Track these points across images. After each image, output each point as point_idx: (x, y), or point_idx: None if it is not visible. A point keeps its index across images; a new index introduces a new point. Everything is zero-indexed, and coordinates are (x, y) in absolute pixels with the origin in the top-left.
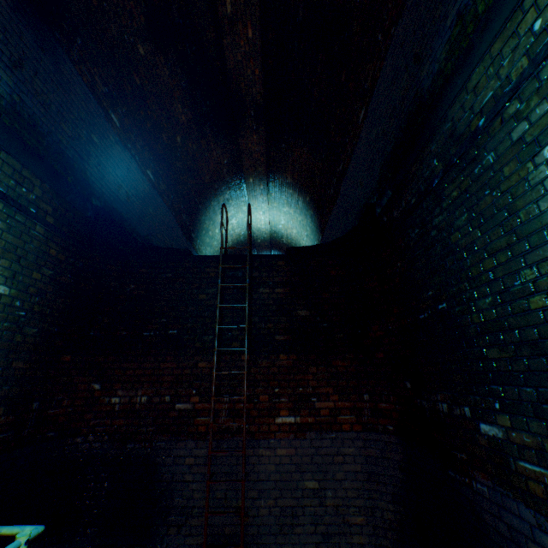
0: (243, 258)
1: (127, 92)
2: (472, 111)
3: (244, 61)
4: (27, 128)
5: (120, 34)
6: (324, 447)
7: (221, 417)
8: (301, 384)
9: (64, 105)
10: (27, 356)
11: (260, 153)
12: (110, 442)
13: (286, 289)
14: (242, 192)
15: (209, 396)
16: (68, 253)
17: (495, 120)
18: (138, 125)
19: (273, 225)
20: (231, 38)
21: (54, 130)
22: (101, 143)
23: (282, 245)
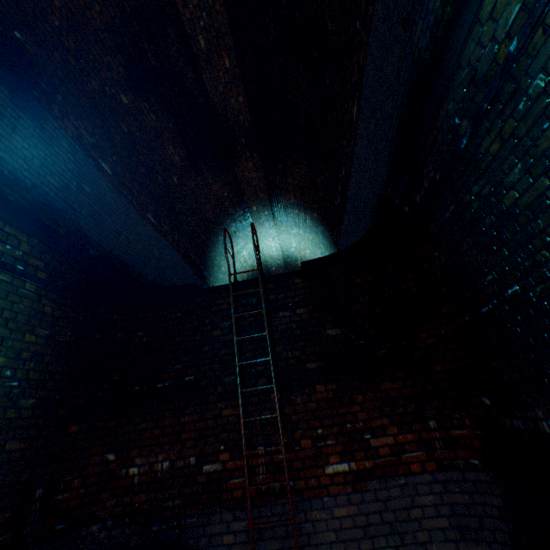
0: (255, 282)
1: (116, 141)
2: (494, 41)
3: (226, 91)
4: (8, 183)
5: (101, 87)
6: (393, 499)
7: (258, 475)
8: (348, 418)
9: (49, 159)
10: (24, 433)
11: (259, 179)
12: (132, 525)
13: (309, 308)
14: (248, 222)
15: (240, 451)
16: (65, 308)
17: (533, 34)
18: (131, 171)
19: (285, 250)
20: (210, 72)
21: (39, 183)
22: (93, 192)
23: (298, 268)
